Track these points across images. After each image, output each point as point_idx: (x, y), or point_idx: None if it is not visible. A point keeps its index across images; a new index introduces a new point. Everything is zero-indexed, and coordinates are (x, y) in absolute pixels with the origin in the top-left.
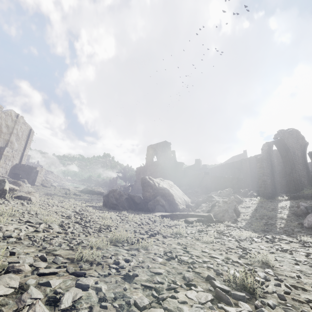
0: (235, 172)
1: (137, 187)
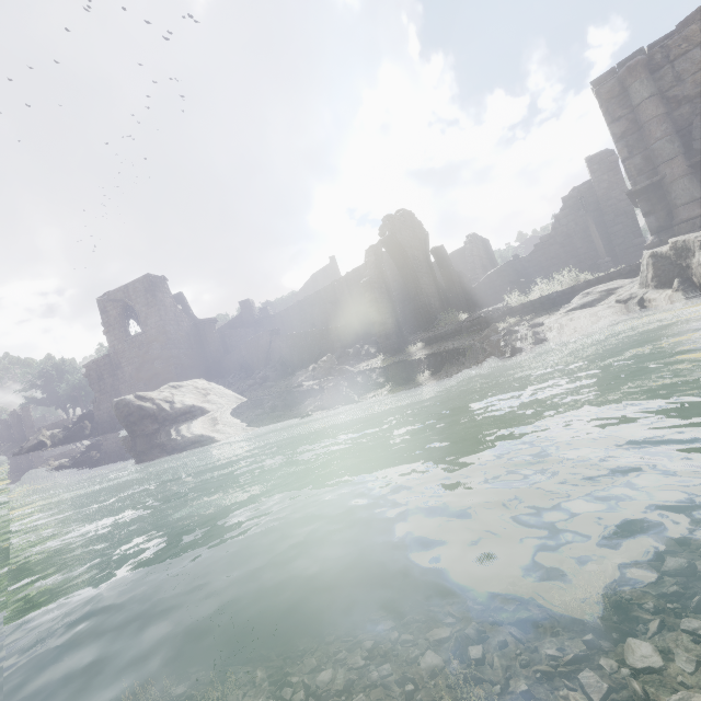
0: (327, 310)
1: (108, 414)
